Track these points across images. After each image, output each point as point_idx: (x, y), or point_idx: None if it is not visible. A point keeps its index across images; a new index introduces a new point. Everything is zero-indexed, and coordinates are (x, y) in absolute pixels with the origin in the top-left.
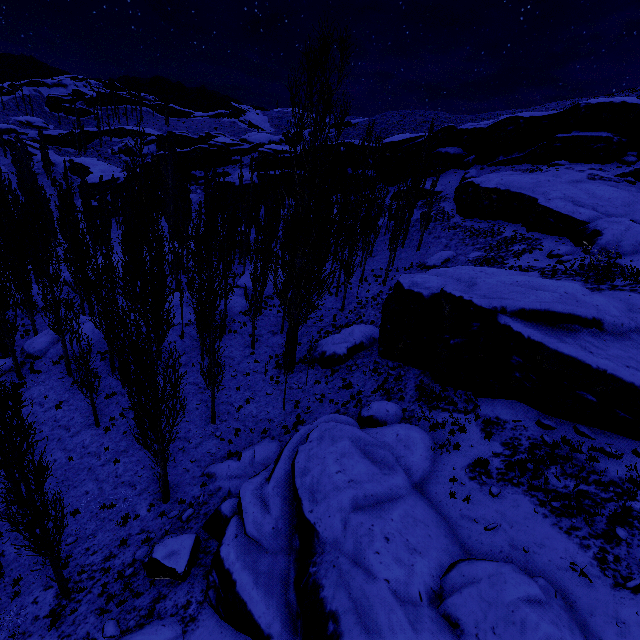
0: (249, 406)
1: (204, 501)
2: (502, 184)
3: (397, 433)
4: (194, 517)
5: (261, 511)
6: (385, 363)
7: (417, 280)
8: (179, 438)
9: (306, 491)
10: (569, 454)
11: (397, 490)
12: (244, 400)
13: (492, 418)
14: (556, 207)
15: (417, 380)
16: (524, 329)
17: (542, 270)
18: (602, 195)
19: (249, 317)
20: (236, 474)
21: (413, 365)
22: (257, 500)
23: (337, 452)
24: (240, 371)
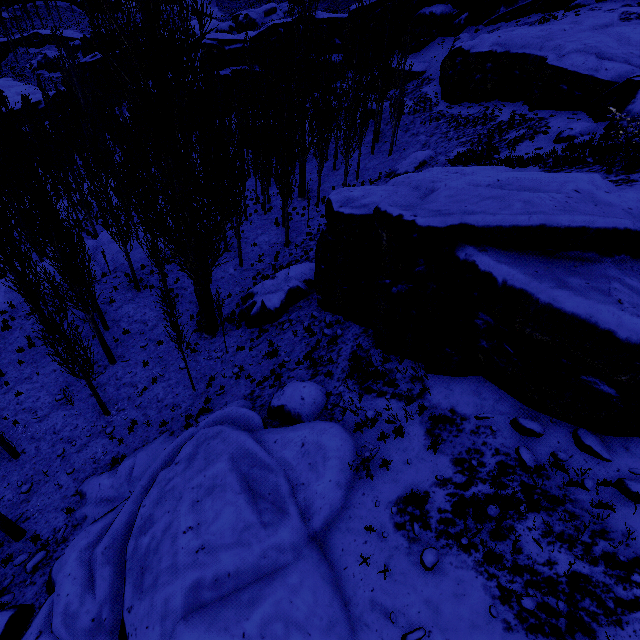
0: (156, 387)
1: (64, 537)
2: (499, 44)
3: (303, 441)
4: (44, 564)
5: (81, 591)
6: (323, 317)
7: (354, 194)
8: (61, 439)
9: (135, 566)
10: (561, 490)
11: (277, 556)
12: (151, 379)
13: (445, 411)
14: (572, 65)
15: (355, 344)
16: (498, 266)
17: (545, 161)
18: (639, 40)
19: (173, 265)
20: (108, 496)
21: (354, 320)
22: (81, 569)
23: (202, 486)
24: (152, 339)
